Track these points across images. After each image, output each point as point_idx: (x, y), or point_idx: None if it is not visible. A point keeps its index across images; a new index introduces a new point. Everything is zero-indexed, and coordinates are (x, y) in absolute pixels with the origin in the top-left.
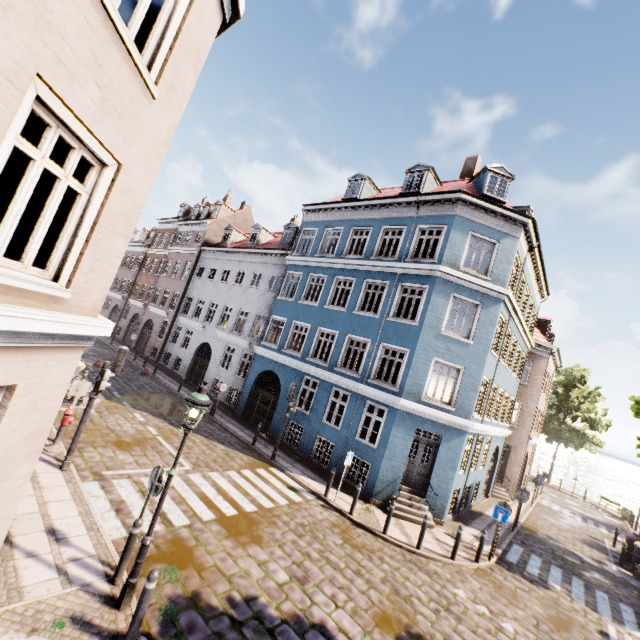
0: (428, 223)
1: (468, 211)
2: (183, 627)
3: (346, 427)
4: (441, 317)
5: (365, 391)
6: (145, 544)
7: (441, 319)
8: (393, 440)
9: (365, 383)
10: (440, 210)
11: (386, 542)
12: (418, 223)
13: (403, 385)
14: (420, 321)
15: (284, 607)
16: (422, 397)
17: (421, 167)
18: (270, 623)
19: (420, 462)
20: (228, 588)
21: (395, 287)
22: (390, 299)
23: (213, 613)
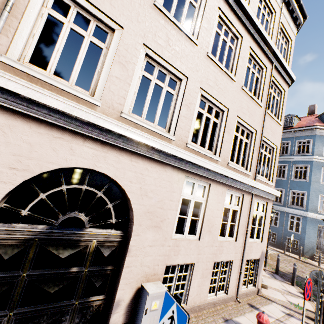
0: (301, 139)
1: (321, 132)
2: (282, 274)
3: (281, 226)
4: (319, 177)
5: (287, 210)
6: (267, 250)
7: (319, 178)
8: (308, 230)
9: (286, 207)
10: (307, 133)
11: (321, 269)
12: (296, 139)
13: (307, 206)
14: (309, 179)
15: (304, 276)
16: (317, 211)
17: (290, 115)
18: (304, 278)
19: (323, 239)
20: (283, 269)
21: (291, 166)
22: (290, 171)
23: (286, 273)
